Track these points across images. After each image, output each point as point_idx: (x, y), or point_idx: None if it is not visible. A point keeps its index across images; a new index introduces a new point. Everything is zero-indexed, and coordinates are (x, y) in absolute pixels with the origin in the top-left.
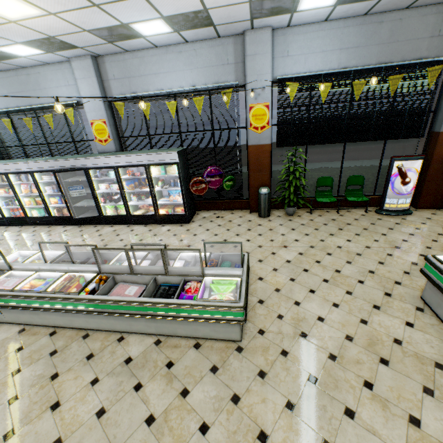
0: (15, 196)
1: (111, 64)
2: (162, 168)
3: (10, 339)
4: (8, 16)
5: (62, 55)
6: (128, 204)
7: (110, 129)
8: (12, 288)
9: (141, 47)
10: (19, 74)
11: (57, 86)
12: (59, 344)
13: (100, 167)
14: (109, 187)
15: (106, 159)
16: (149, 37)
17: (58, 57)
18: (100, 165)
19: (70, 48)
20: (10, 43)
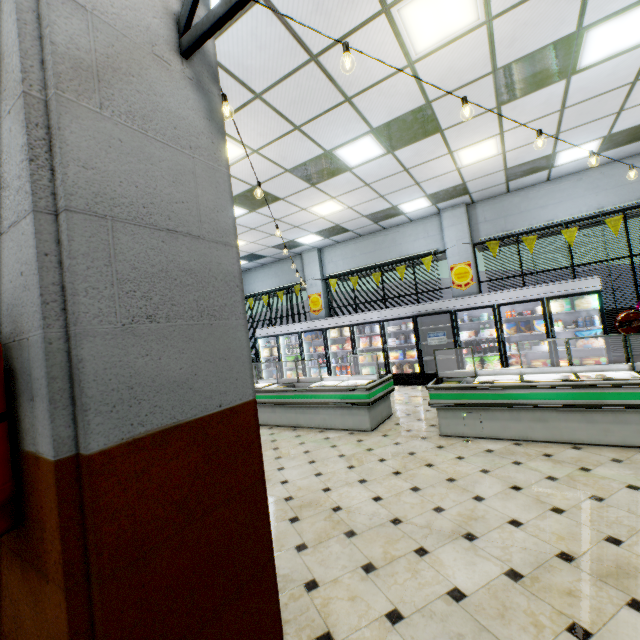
0: (352, 350)
1: (483, 209)
2: (566, 302)
3: (512, 448)
4: (463, 163)
5: (438, 208)
6: (506, 353)
7: (474, 271)
8: (520, 380)
9: (529, 184)
10: (376, 236)
11: (413, 240)
12: (608, 455)
13: (472, 307)
14: (472, 335)
15: (484, 297)
16: (557, 167)
17: (432, 210)
18: (473, 305)
19: (458, 196)
20: (419, 197)
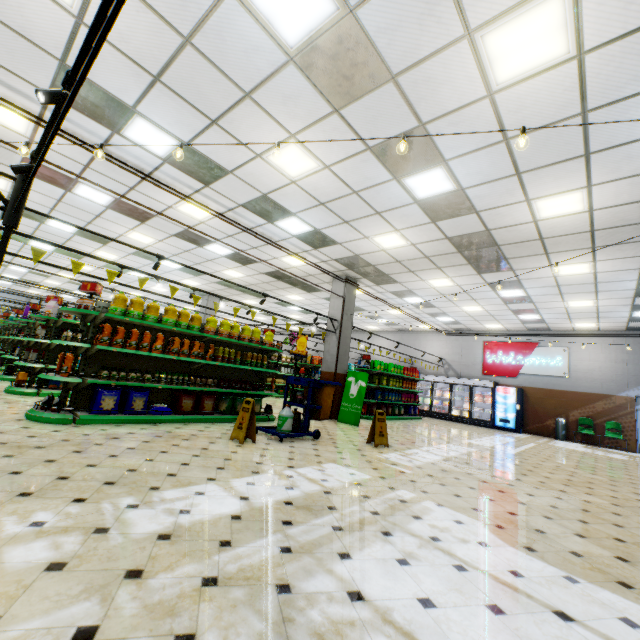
0: None
1: None
2: None
3: None
4: None
5: None
6: None
7: None
8: None
9: None
10: None
11: None
12: None
13: None
14: None
15: None
16: None
17: None
18: None
19: None
20: None
